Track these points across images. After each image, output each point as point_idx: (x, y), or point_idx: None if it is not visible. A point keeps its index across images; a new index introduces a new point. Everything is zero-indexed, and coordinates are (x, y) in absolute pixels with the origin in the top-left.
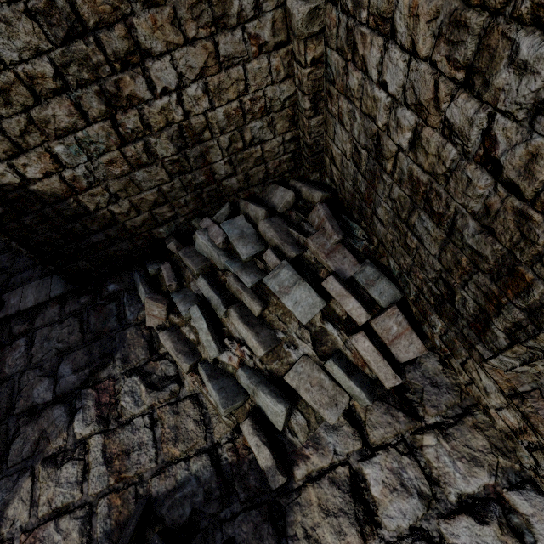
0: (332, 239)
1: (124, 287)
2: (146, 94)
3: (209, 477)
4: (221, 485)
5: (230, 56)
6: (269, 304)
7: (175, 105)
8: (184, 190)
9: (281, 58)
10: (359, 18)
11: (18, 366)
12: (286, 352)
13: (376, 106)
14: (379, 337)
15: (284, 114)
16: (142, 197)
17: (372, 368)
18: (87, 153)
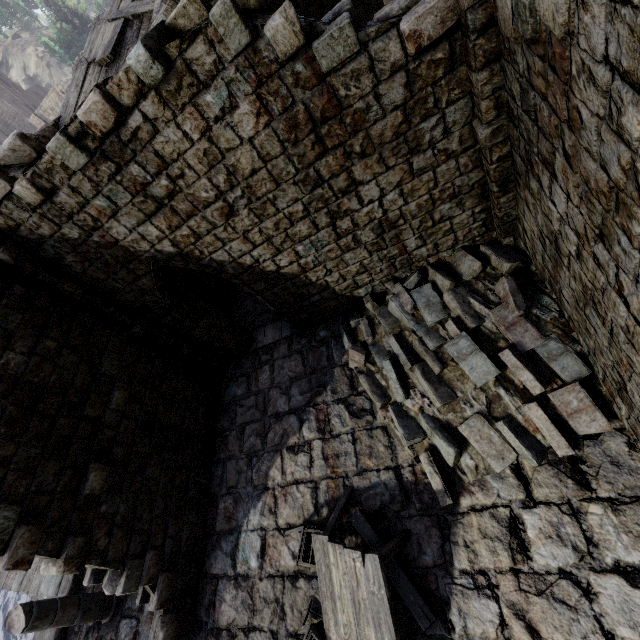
0: (514, 313)
1: (331, 334)
2: (357, 207)
3: (394, 486)
4: (402, 494)
5: (422, 168)
6: (448, 366)
7: (377, 208)
8: (380, 262)
9: (469, 156)
10: (533, 150)
11: (266, 384)
12: (461, 407)
13: (551, 214)
14: (556, 409)
15: (473, 194)
16: (348, 270)
17: (544, 435)
18: (316, 247)
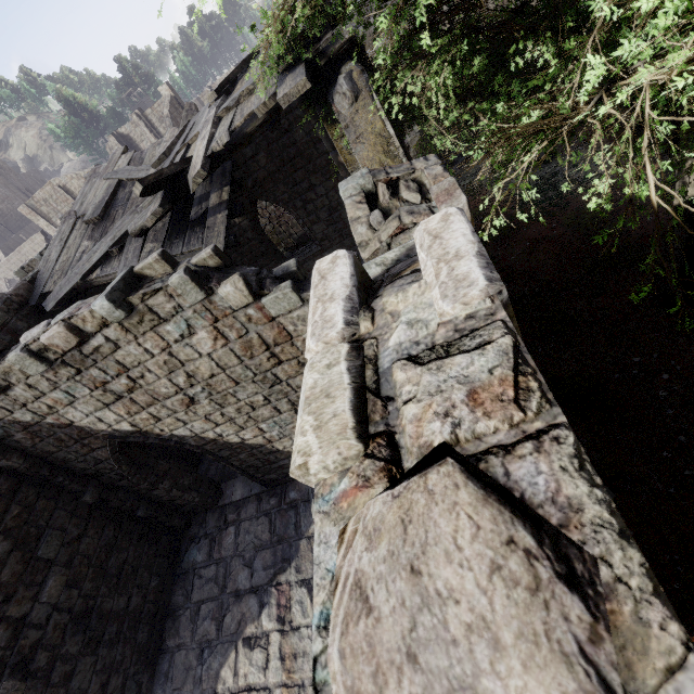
0: None
1: (301, 497)
2: None
3: None
4: None
5: None
6: None
7: None
8: None
9: None
10: None
11: (229, 551)
12: None
13: None
14: None
15: None
16: None
17: None
18: (280, 425)
